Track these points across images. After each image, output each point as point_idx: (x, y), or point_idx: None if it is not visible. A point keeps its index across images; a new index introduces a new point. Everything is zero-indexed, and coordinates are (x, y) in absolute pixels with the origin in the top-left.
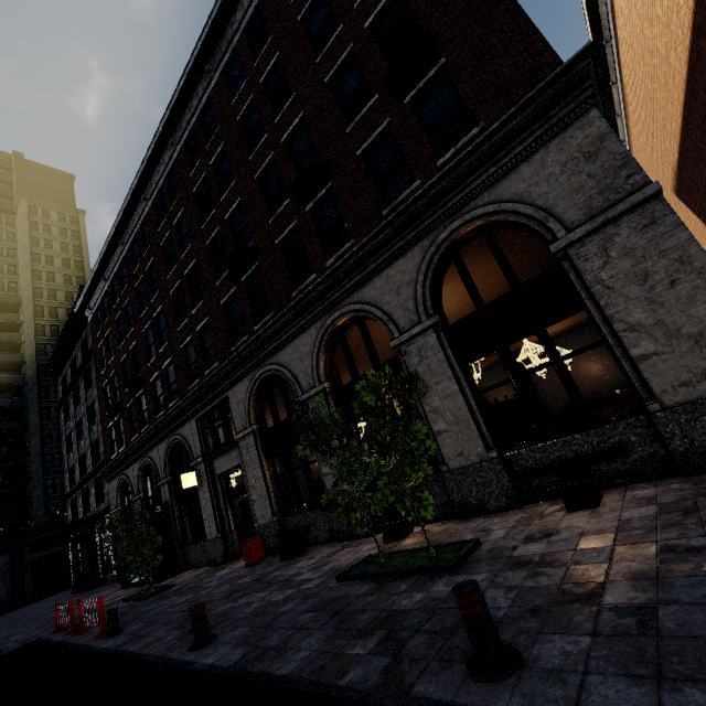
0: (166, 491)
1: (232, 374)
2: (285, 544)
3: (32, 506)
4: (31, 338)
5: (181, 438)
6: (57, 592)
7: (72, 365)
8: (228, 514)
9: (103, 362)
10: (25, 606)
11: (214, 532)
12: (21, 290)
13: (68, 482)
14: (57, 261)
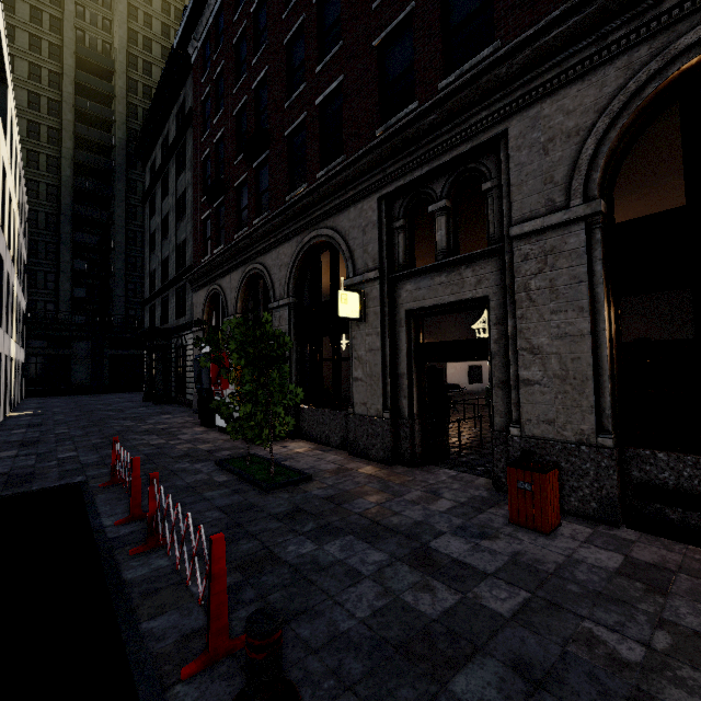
0: (282, 318)
1: (557, 57)
2: (699, 533)
3: (114, 304)
4: (122, 117)
5: (333, 233)
6: (131, 391)
7: (163, 145)
8: (412, 385)
9: (204, 124)
10: (102, 394)
11: (375, 406)
12: (115, 53)
13: (148, 287)
14: (156, 25)
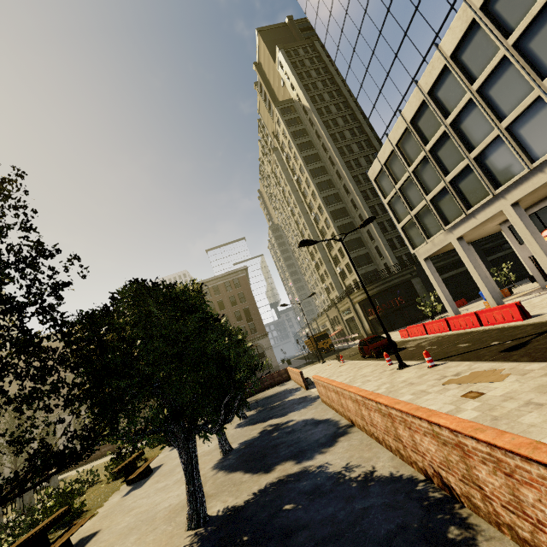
0: None
1: None
2: None
3: None
4: None
5: None
6: None
7: None
8: None
9: None
10: None
11: None
12: None
13: None
14: None
